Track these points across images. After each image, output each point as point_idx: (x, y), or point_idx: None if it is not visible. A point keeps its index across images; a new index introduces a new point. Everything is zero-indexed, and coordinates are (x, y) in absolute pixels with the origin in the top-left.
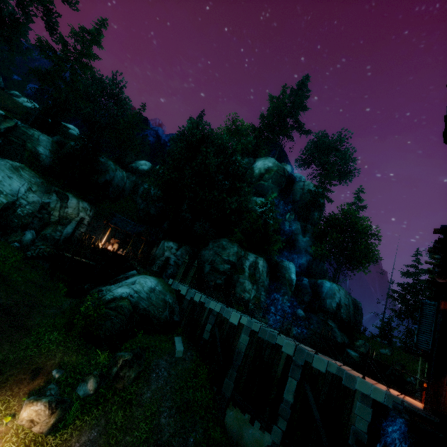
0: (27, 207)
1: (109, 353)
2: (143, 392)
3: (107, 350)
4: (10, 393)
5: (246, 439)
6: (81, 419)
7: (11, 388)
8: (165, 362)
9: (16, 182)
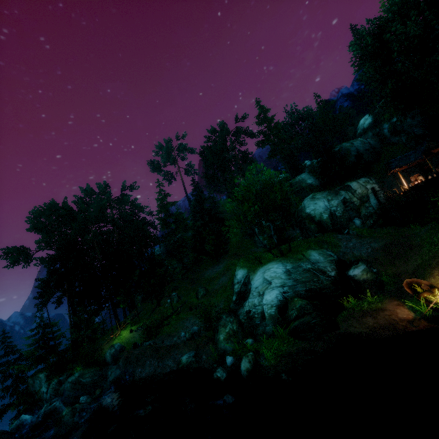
0: (338, 209)
1: None
2: None
3: None
4: None
5: None
6: None
7: None
8: None
9: (320, 203)
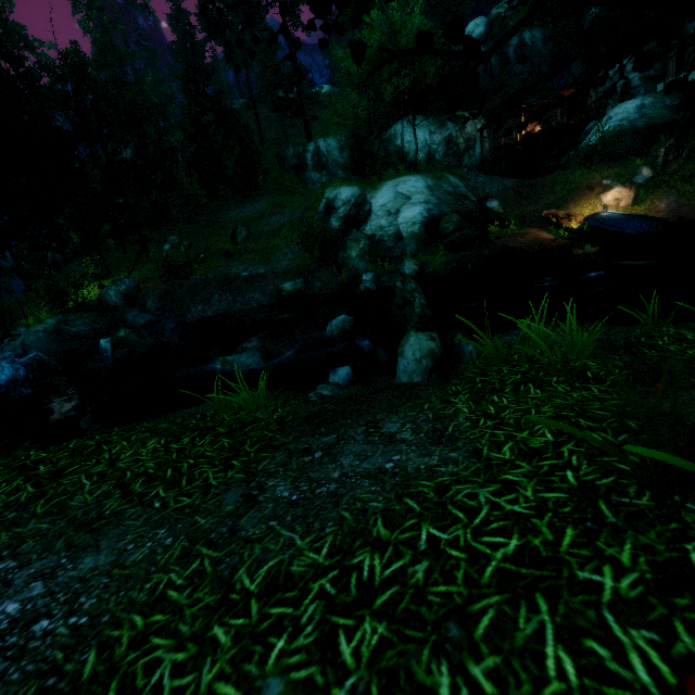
0: (439, 150)
1: (640, 159)
2: None
3: (636, 159)
4: (584, 200)
5: None
6: (652, 196)
7: (581, 199)
8: None
9: (419, 134)
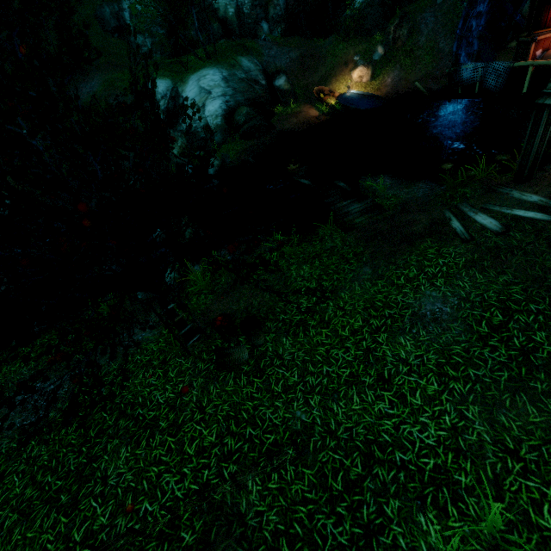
0: (246, 3)
1: (381, 34)
2: (418, 40)
3: (378, 33)
4: (341, 76)
5: (524, 8)
6: (384, 70)
7: (340, 75)
8: (429, 13)
9: None
